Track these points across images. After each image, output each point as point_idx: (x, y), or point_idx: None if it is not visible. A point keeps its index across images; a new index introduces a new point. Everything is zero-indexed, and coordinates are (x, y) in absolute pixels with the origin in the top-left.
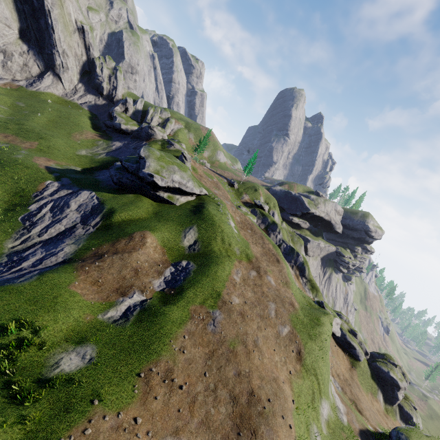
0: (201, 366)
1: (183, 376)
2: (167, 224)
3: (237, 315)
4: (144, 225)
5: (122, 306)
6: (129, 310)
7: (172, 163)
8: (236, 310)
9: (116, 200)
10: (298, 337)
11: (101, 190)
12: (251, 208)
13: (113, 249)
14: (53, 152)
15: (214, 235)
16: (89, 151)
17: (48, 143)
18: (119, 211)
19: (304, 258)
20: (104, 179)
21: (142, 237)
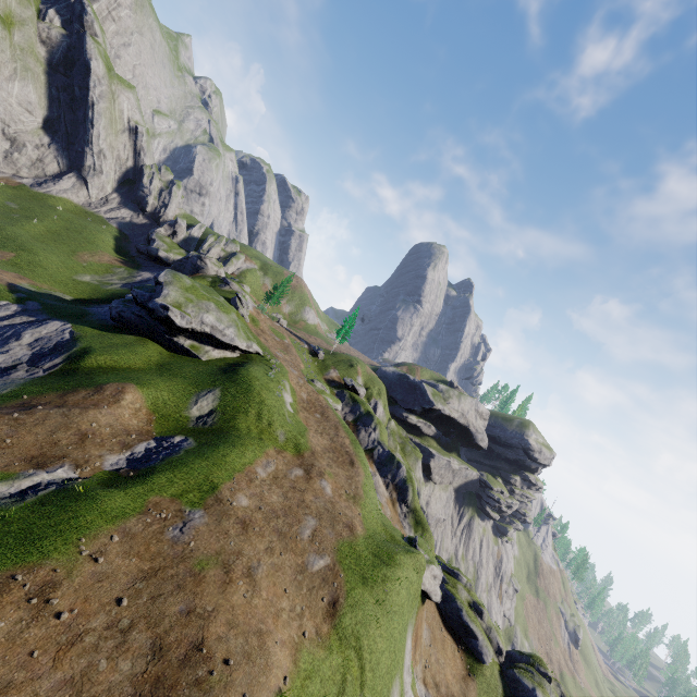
0: (120, 587)
1: (74, 598)
2: (172, 381)
3: (235, 523)
4: (132, 376)
5: (26, 482)
6: (35, 488)
7: (207, 299)
8: (236, 515)
9: (102, 338)
10: (340, 576)
11: (84, 324)
12: (338, 389)
13: (59, 401)
14: (36, 270)
15: (246, 406)
16: (96, 278)
17: (32, 257)
18: (99, 352)
19: (409, 473)
20: (99, 312)
21: (119, 391)
